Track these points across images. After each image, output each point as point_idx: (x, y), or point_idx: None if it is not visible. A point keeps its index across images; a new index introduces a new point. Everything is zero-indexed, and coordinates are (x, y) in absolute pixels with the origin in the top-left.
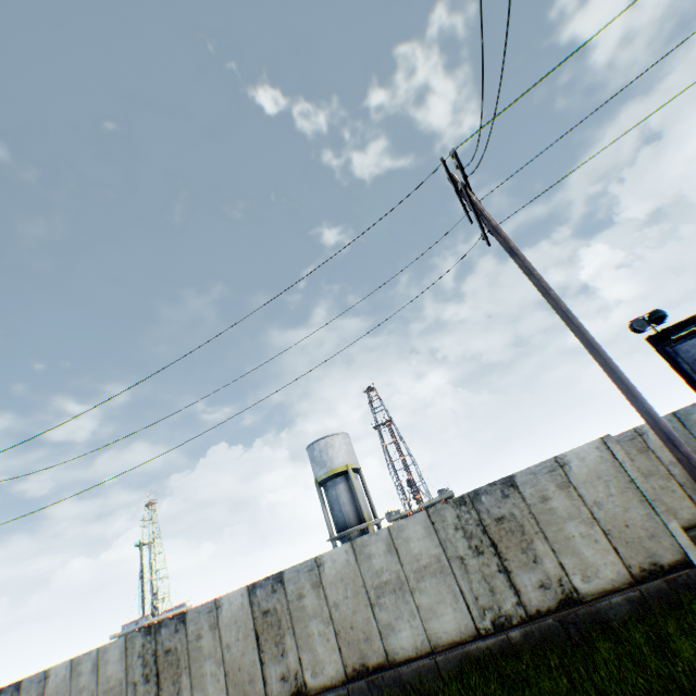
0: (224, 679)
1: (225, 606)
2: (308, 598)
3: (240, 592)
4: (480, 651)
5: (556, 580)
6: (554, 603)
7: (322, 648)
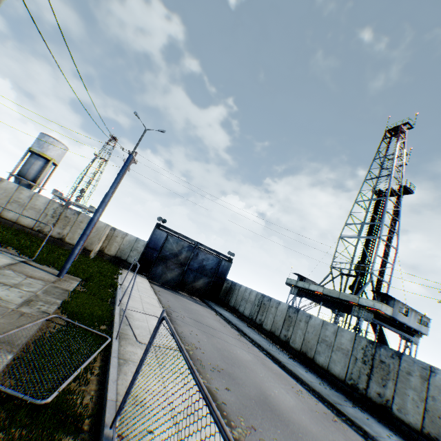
0: None
1: None
2: None
3: None
4: (28, 231)
5: (64, 235)
6: (58, 237)
7: None
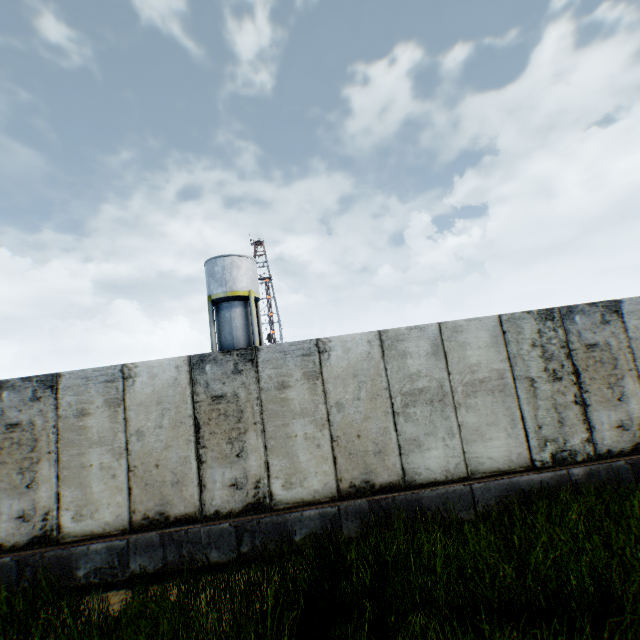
0: (126, 477)
1: (142, 379)
2: (295, 391)
3: (175, 364)
4: (546, 487)
5: (637, 423)
6: (628, 446)
7: (306, 456)
